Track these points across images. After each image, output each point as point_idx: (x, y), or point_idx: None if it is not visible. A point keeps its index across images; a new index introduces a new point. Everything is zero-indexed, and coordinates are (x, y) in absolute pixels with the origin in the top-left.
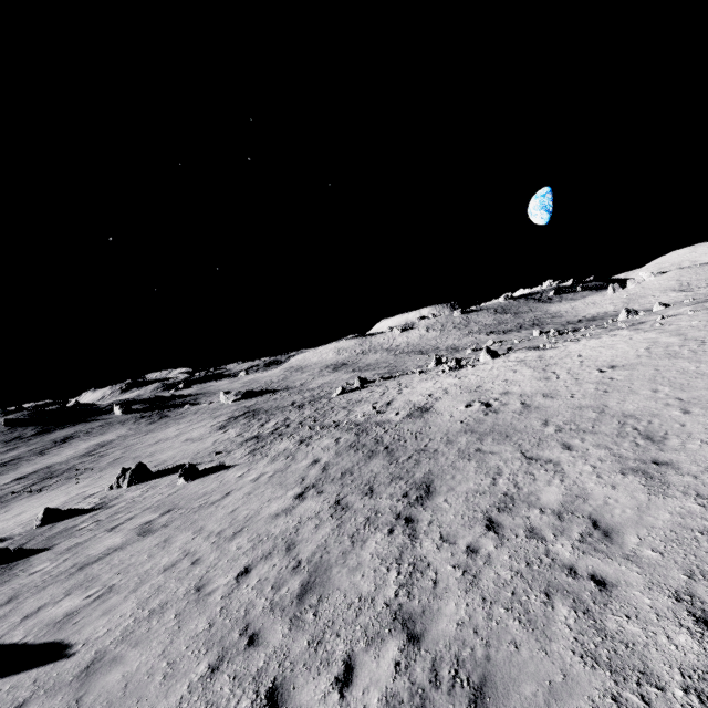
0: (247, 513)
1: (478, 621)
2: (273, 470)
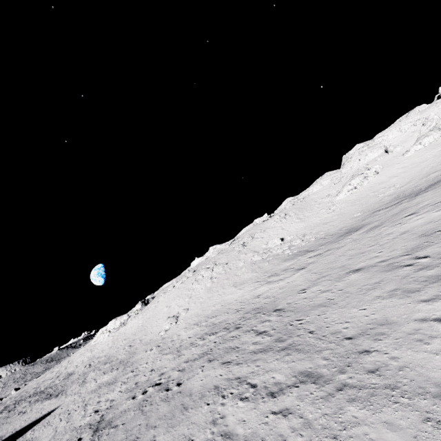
0: None
1: None
2: None
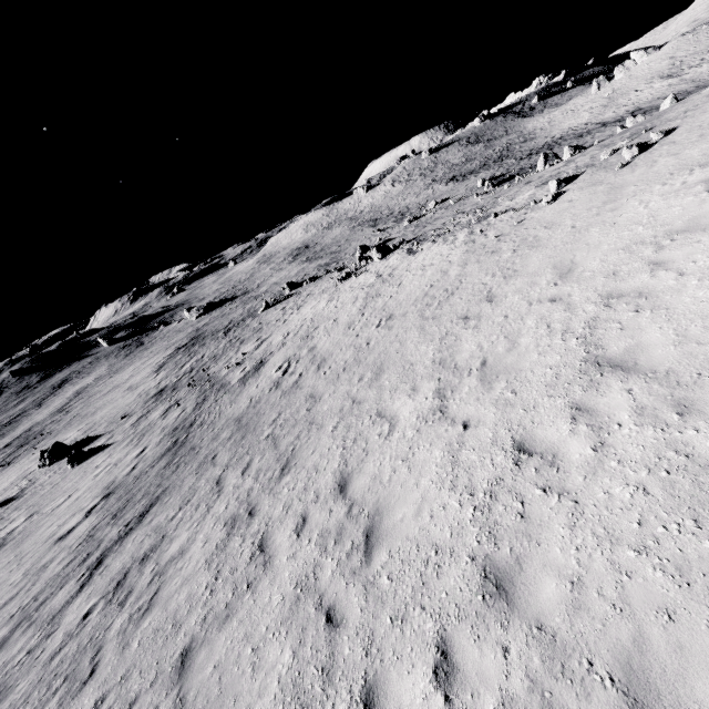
0: (53, 531)
1: (19, 703)
2: (115, 462)
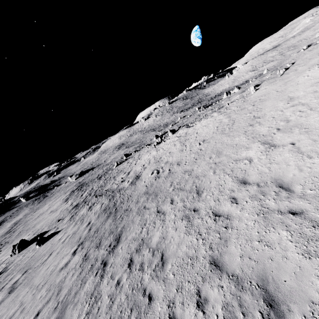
0: (52, 269)
1: None
2: (72, 233)
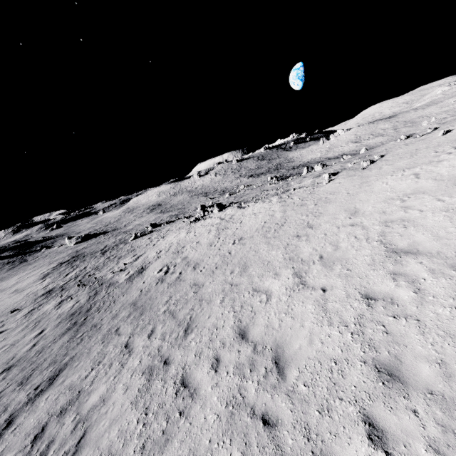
0: None
1: None
2: (11, 343)
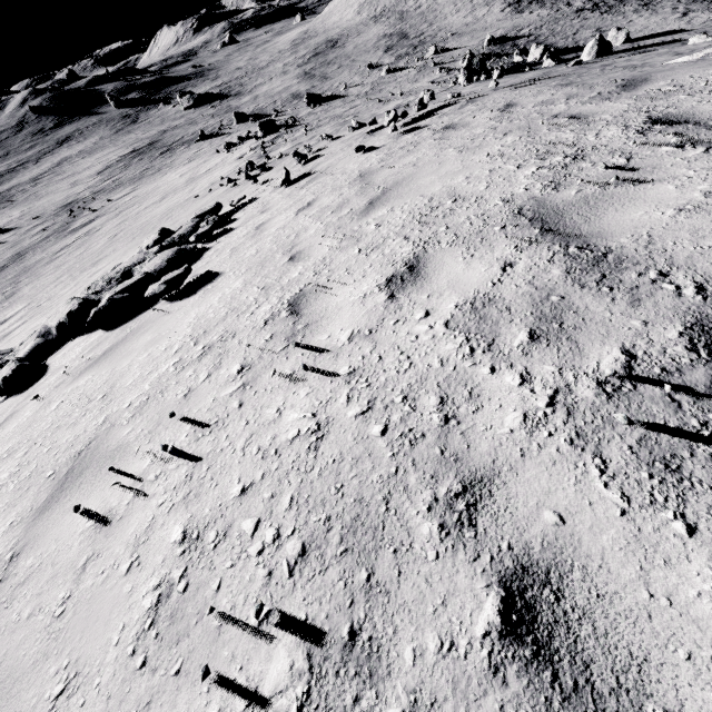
0: None
1: None
2: None
